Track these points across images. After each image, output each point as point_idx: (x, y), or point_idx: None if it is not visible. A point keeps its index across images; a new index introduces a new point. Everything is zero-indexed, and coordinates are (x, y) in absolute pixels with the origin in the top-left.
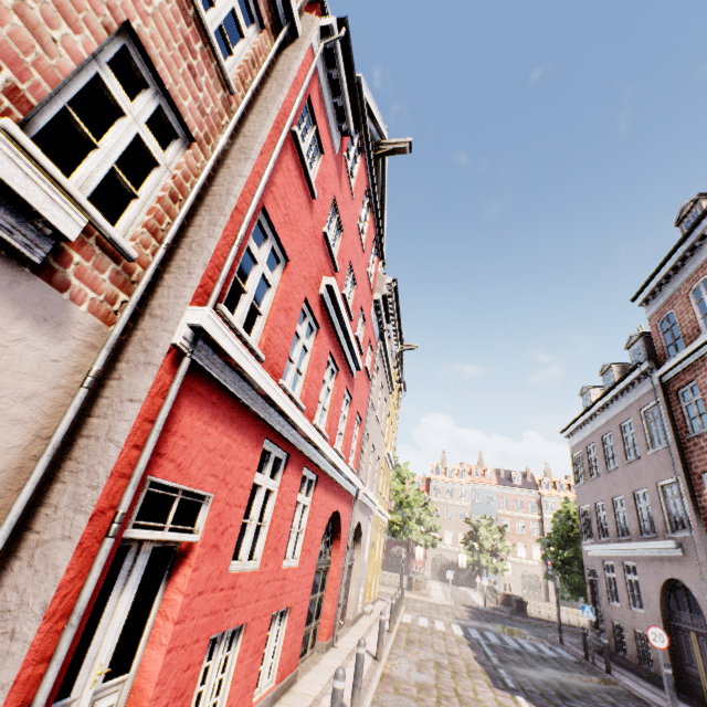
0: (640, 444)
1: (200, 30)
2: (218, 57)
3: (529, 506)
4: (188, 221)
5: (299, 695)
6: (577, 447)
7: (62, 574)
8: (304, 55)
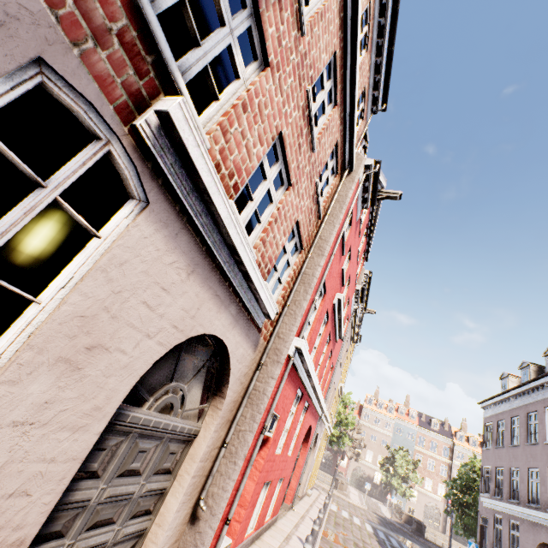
0: (539, 433)
1: (316, 200)
2: (319, 208)
3: (442, 450)
4: (293, 287)
5: (280, 529)
6: (489, 419)
7: (250, 445)
8: (355, 186)
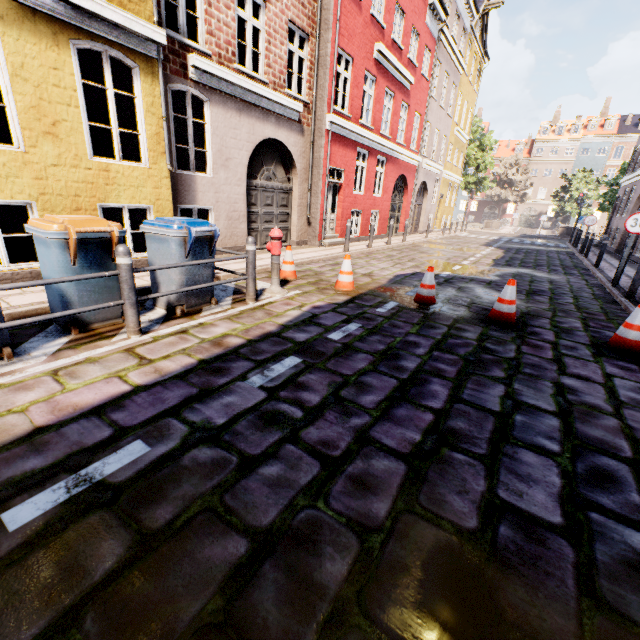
0: None
1: None
2: None
3: None
4: (316, 74)
5: (386, 239)
6: None
7: (321, 187)
8: None
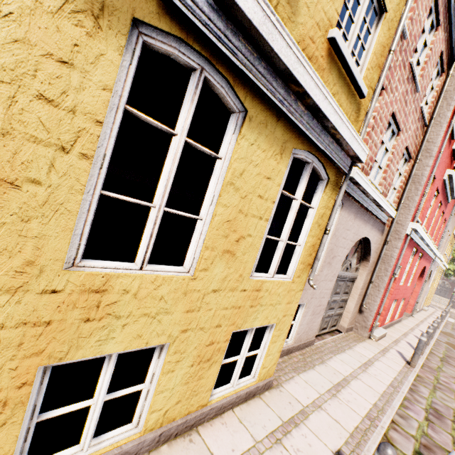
0: None
1: (421, 118)
2: (424, 121)
3: None
4: (404, 187)
5: (405, 324)
6: None
7: (386, 282)
8: None
